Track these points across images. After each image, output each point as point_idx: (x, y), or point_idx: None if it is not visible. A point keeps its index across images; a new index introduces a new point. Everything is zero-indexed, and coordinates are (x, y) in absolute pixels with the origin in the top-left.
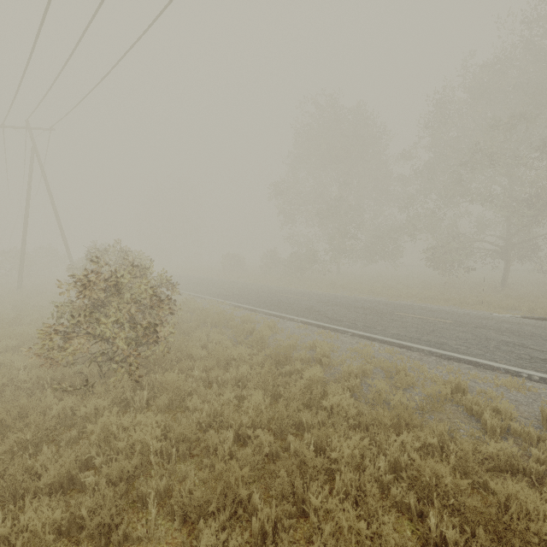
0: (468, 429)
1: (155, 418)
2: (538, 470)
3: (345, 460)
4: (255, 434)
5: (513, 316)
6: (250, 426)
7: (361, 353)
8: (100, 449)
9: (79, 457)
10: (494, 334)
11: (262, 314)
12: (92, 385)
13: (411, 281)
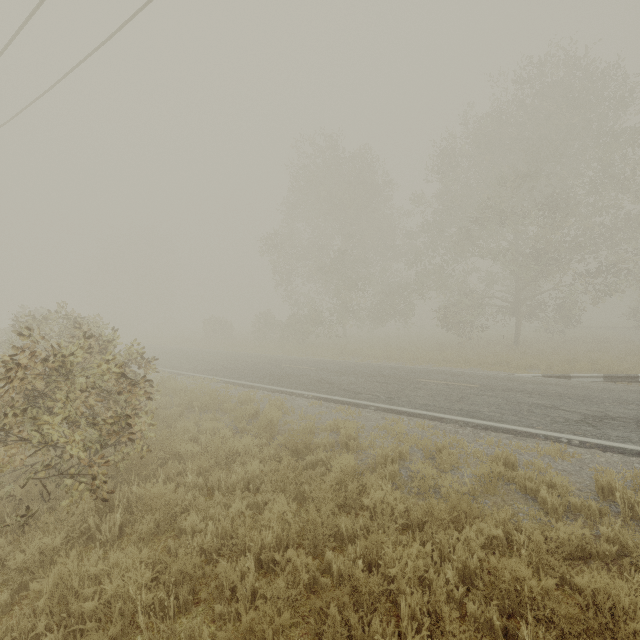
0: (527, 511)
1: (139, 555)
2: (610, 551)
3: (406, 575)
4: (286, 557)
5: (534, 376)
6: (275, 546)
7: (390, 431)
8: (51, 616)
9: (15, 639)
10: (523, 397)
11: (264, 390)
12: (32, 514)
13: (425, 343)
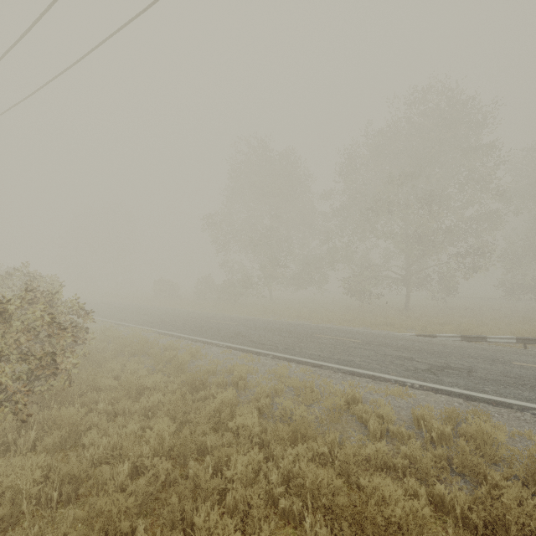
0: (358, 436)
1: (37, 459)
2: (404, 464)
3: (241, 477)
4: (153, 463)
5: (409, 334)
6: (151, 457)
7: (278, 374)
8: None
9: None
10: (391, 350)
11: (189, 340)
12: None
13: (334, 306)
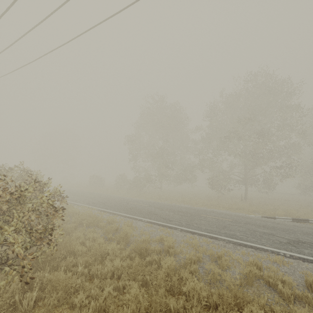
0: (272, 298)
1: None
2: None
3: None
4: None
5: (258, 216)
6: None
7: (190, 243)
8: None
9: None
10: (256, 227)
11: (121, 216)
12: None
13: (201, 195)
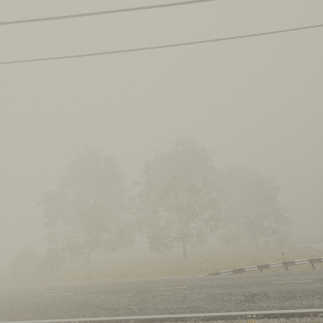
0: None
1: None
2: None
3: None
4: None
5: (205, 275)
6: None
7: None
8: None
9: None
10: (212, 290)
11: None
12: None
13: (139, 261)
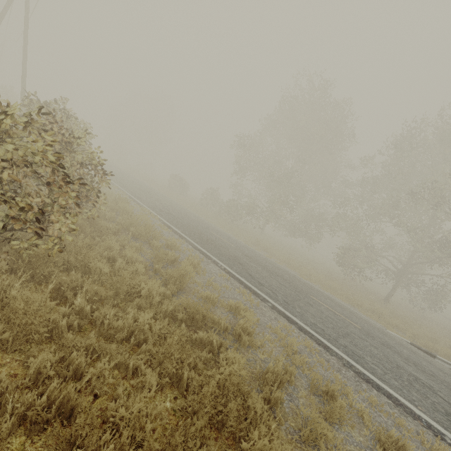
0: None
1: None
2: None
3: None
4: None
5: (403, 339)
6: None
7: (280, 337)
8: None
9: None
10: (401, 361)
11: (189, 244)
12: None
13: (316, 265)
